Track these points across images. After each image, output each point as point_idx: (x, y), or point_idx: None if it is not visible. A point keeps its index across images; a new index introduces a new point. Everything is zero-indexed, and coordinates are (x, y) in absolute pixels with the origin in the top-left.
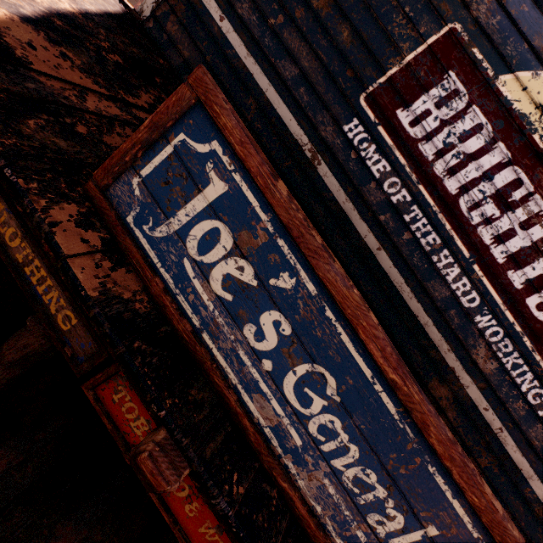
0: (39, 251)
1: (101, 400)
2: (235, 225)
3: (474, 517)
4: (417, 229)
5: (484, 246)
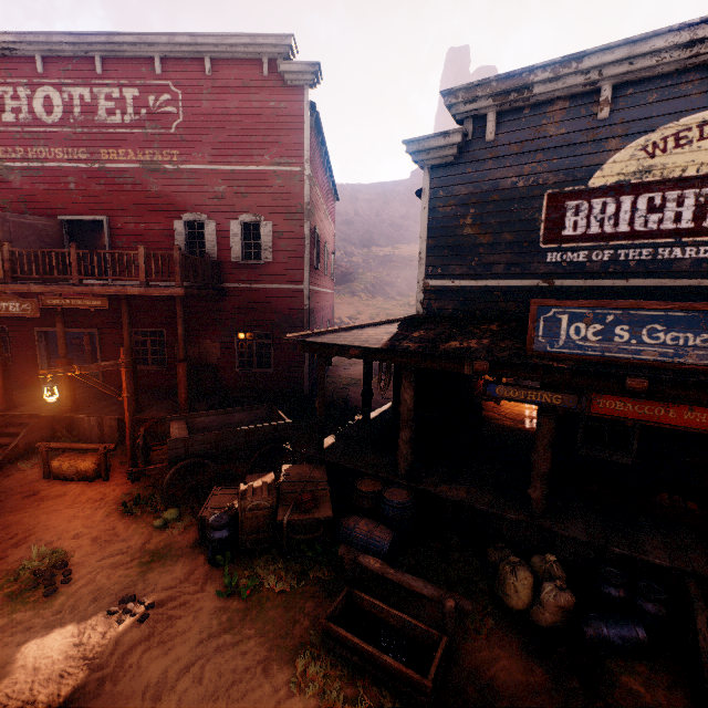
0: (528, 387)
1: (596, 413)
2: (579, 320)
3: None
4: (633, 257)
5: (674, 230)
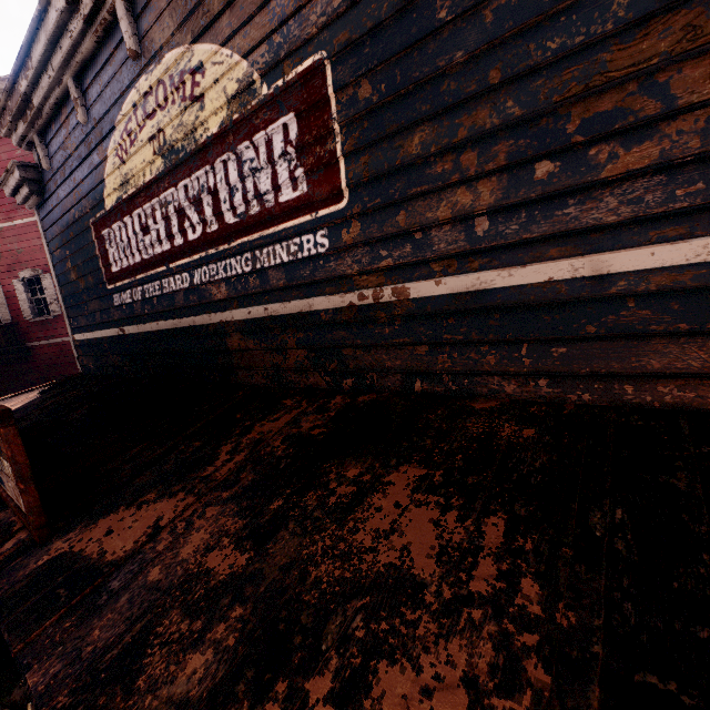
0: None
1: None
2: None
3: None
4: (152, 292)
5: (162, 254)
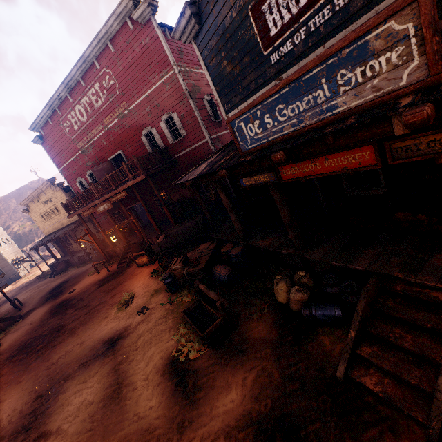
0: (252, 175)
1: (285, 180)
2: (248, 122)
3: (319, 65)
4: (319, 22)
5: None
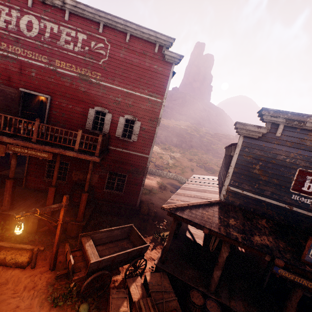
0: (296, 275)
1: None
2: None
3: None
4: None
5: None
